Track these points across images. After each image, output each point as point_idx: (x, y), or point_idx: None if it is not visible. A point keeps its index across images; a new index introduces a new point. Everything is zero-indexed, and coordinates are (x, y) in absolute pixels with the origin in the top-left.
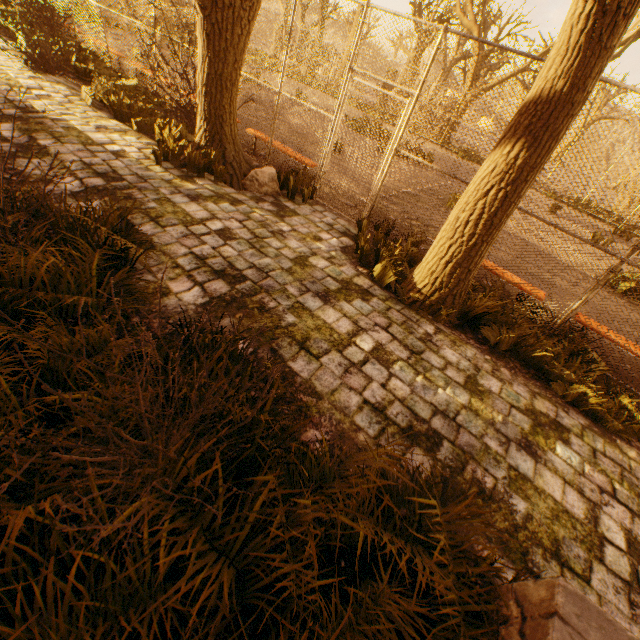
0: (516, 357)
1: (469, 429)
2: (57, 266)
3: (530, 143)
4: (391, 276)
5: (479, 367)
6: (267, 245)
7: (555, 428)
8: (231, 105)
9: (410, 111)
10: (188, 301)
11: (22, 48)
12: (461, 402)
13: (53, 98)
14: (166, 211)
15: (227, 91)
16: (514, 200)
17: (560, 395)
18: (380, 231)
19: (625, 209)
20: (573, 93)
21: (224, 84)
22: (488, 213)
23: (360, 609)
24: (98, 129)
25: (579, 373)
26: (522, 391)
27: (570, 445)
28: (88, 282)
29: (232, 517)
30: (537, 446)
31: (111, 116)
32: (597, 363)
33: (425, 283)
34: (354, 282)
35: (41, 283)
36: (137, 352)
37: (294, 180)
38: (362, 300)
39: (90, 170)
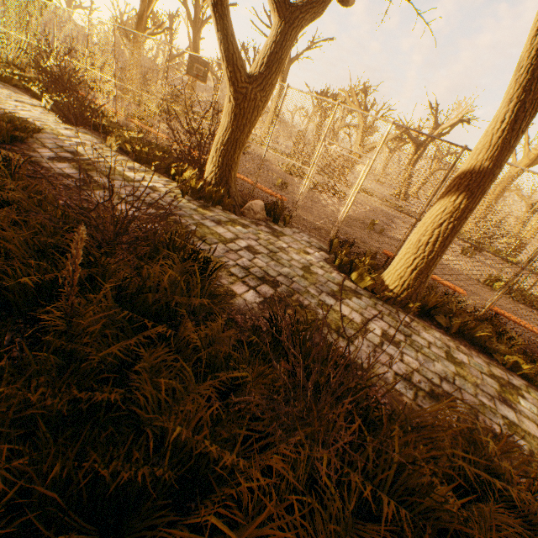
0: (463, 337)
1: (466, 390)
2: (175, 275)
3: (469, 195)
4: (367, 280)
5: (448, 345)
6: (280, 258)
7: (512, 387)
8: (238, 158)
9: (368, 169)
10: (250, 301)
11: (47, 105)
12: (451, 371)
13: (88, 145)
14: (205, 232)
15: (239, 149)
16: (458, 229)
17: (500, 364)
18: (344, 247)
19: (472, 231)
20: (494, 169)
21: (238, 145)
22: (442, 237)
23: (485, 522)
24: (130, 169)
25: (507, 347)
26: (480, 361)
27: (526, 399)
28: (195, 287)
29: (380, 459)
30: (509, 400)
31: (131, 159)
32: (516, 339)
33: (395, 285)
34: (345, 285)
35: (164, 289)
36: (238, 341)
37: (279, 210)
38: (356, 298)
39: (141, 201)
